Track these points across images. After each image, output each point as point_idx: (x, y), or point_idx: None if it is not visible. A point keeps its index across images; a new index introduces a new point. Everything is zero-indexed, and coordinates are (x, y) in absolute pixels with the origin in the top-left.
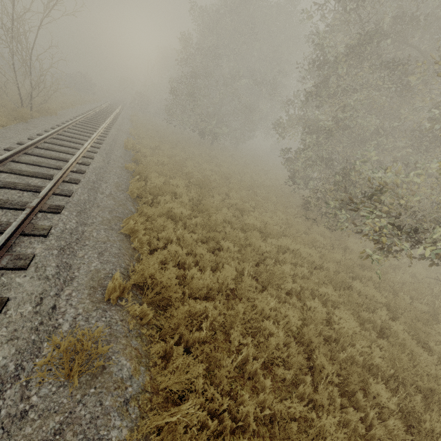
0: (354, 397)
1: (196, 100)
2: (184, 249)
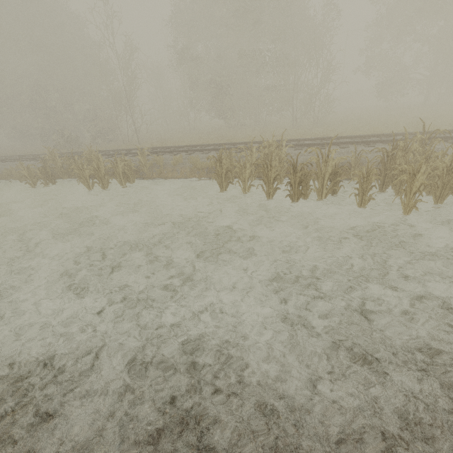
0: None
1: None
2: None
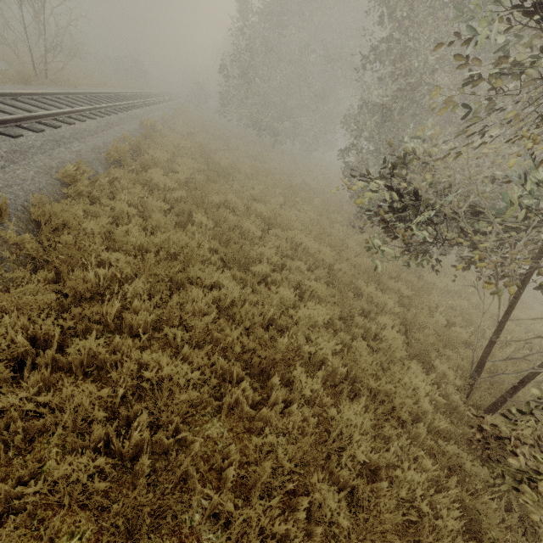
0: (269, 381)
1: (250, 82)
2: (133, 208)
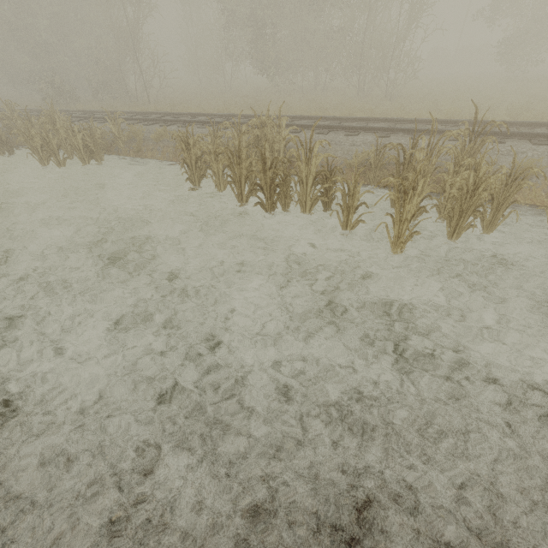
0: None
1: None
2: None
